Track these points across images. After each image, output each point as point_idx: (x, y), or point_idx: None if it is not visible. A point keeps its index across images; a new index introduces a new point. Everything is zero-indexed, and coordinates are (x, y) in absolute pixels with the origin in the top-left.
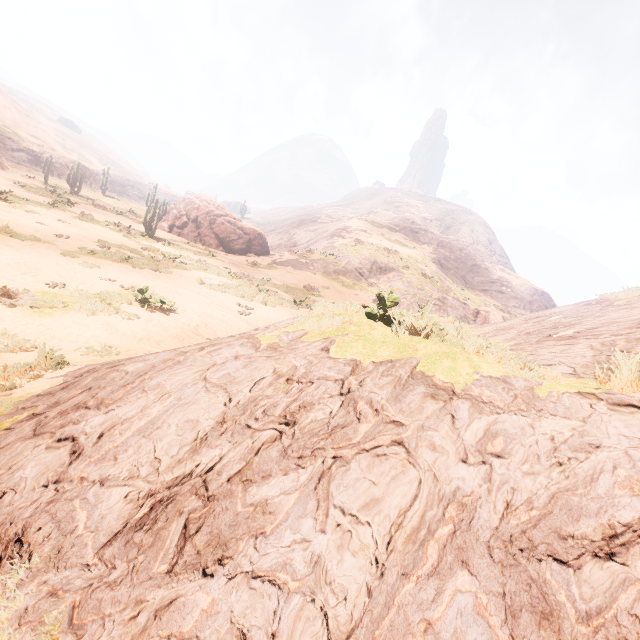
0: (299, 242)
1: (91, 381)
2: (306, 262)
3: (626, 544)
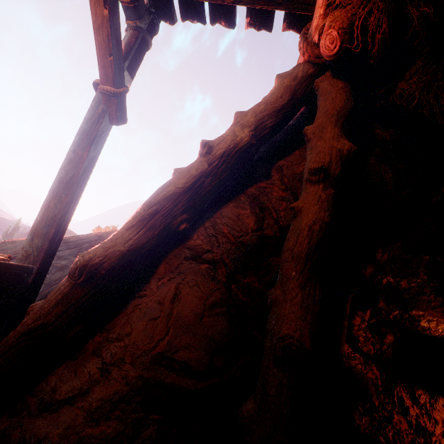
0: None
1: None
2: None
3: None
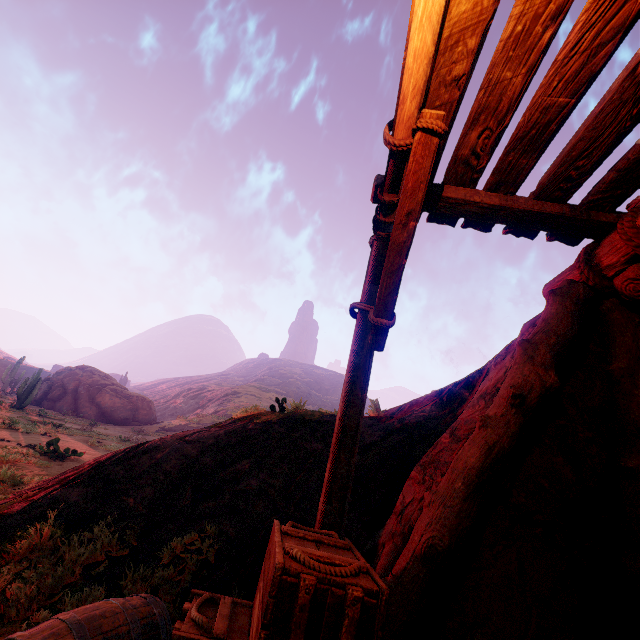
0: (187, 410)
1: (92, 461)
2: (198, 426)
3: (368, 449)
